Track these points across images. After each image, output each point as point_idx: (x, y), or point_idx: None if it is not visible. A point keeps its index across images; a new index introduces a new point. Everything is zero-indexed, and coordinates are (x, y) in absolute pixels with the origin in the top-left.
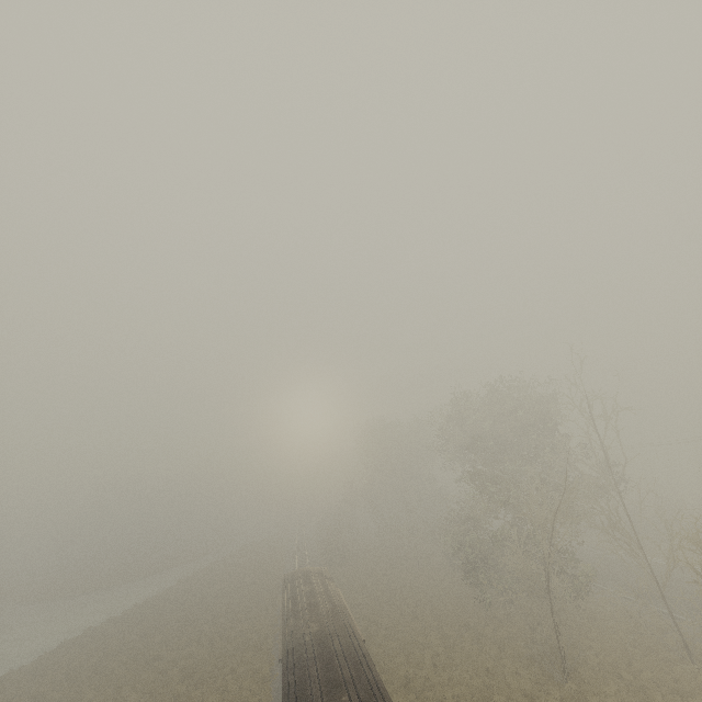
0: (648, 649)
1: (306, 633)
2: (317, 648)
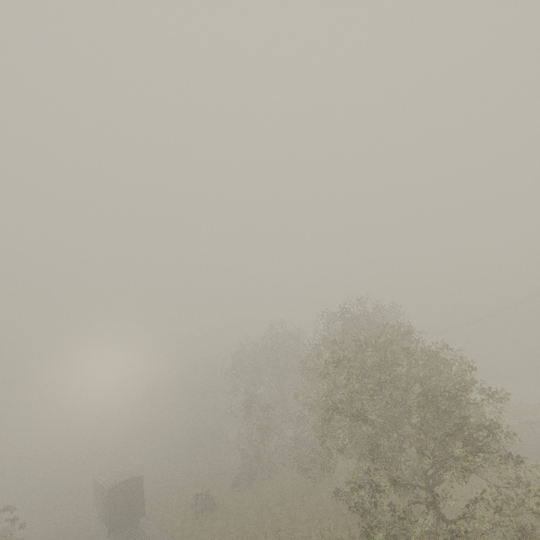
0: None
1: (111, 476)
2: (116, 476)
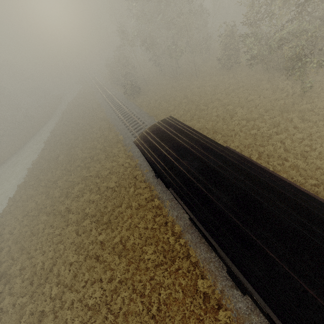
0: None
1: None
2: None
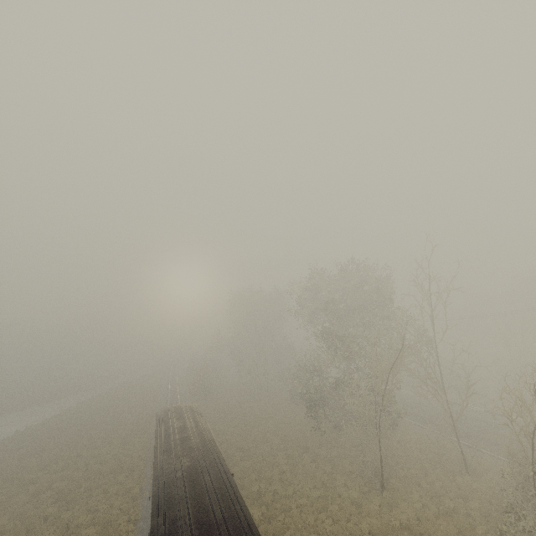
0: (437, 464)
1: (178, 468)
2: (188, 485)
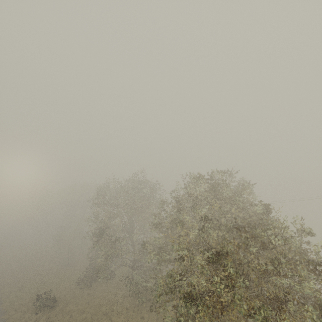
0: None
1: None
2: None
